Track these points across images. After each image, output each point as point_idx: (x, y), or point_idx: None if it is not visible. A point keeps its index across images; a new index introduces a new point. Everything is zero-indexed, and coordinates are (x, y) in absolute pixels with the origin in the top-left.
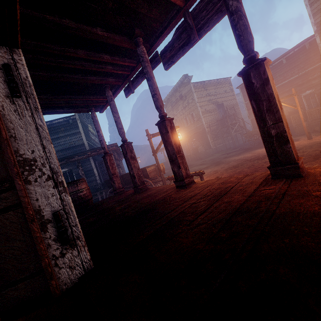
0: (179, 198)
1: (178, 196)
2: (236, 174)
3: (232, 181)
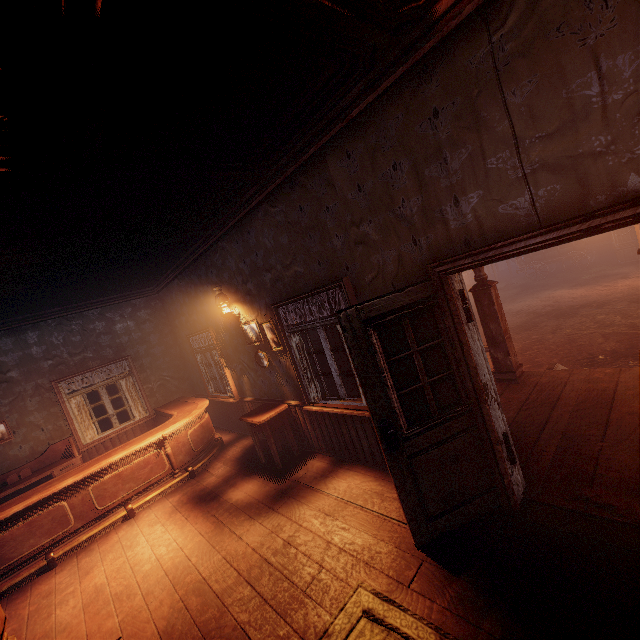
0: (530, 401)
1: (522, 397)
2: (537, 346)
3: (604, 380)
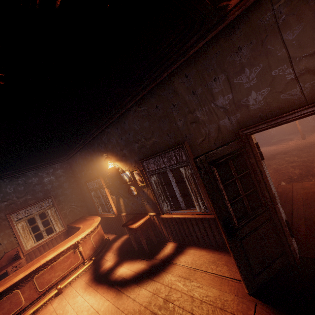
0: None
1: None
2: None
3: (311, 187)
